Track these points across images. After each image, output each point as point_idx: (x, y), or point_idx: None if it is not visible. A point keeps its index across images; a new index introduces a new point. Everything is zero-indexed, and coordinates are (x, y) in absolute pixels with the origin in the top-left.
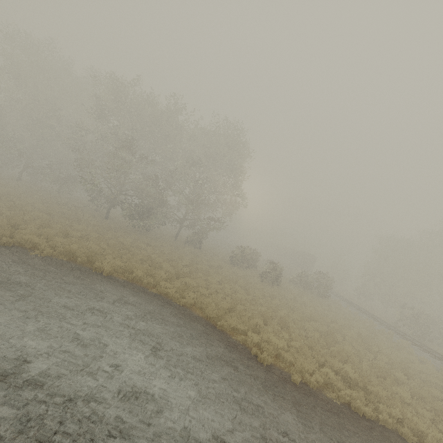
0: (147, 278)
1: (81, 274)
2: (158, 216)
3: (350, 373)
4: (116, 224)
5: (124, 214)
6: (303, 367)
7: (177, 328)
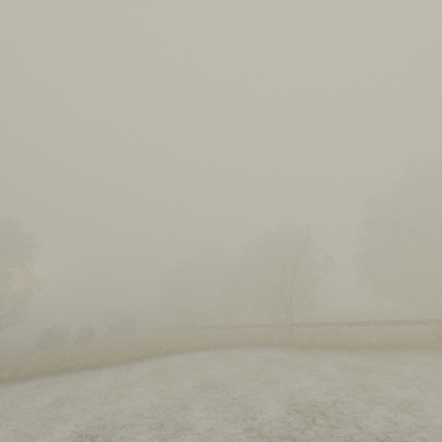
0: None
1: None
2: None
3: (140, 348)
4: None
5: None
6: (116, 357)
7: (30, 383)
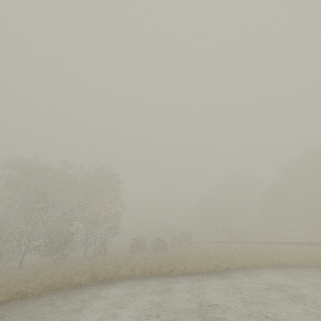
0: (108, 275)
1: (72, 291)
2: (70, 244)
3: (220, 259)
4: (35, 267)
5: (42, 255)
6: (205, 266)
7: (148, 282)
